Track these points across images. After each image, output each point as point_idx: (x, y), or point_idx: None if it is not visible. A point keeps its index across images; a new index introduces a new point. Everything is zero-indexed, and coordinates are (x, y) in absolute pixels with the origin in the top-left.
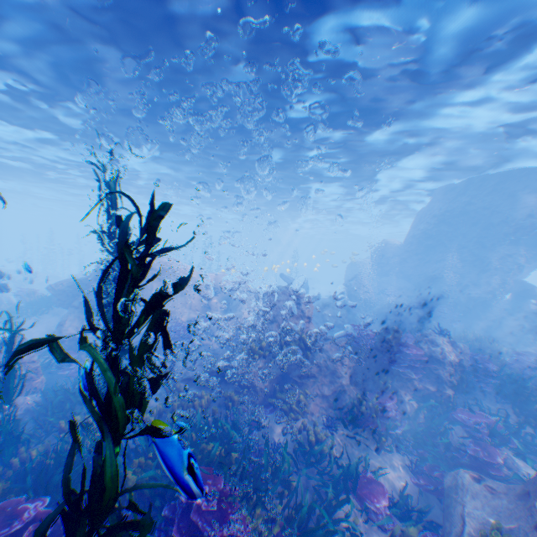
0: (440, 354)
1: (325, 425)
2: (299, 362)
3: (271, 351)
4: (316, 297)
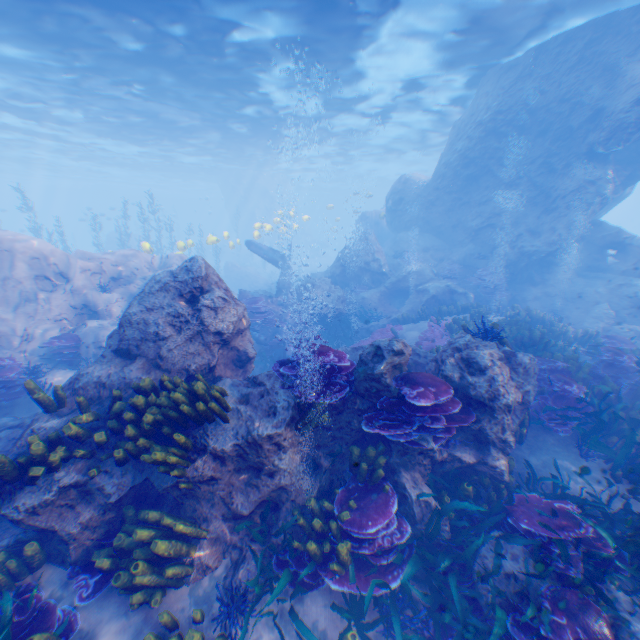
0: (489, 392)
1: (227, 604)
2: (165, 462)
3: (98, 443)
4: (323, 270)
